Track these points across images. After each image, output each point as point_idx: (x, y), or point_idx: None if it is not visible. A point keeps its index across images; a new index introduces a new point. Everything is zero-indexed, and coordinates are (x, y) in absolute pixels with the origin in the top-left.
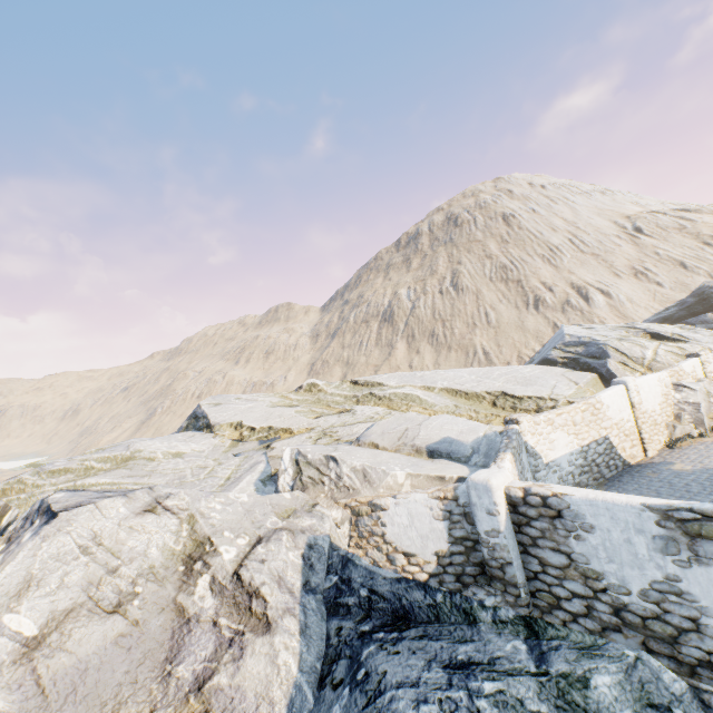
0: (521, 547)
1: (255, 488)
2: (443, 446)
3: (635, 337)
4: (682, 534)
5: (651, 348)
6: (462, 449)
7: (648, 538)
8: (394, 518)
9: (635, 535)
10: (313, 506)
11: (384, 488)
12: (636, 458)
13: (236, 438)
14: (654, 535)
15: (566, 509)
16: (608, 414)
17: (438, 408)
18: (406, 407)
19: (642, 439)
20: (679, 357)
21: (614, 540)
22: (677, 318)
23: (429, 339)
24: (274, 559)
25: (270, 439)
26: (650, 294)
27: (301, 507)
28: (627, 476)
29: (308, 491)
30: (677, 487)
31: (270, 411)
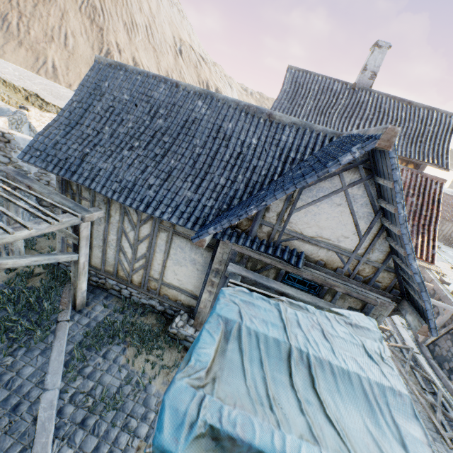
0: None
1: None
2: None
3: None
4: None
5: None
6: None
7: None
8: None
9: None
10: None
11: None
12: None
13: None
14: None
15: (13, 140)
16: None
17: None
18: None
19: None
20: None
21: None
22: None
23: None
24: None
25: None
26: None
27: None
28: None
29: None
30: None
31: None
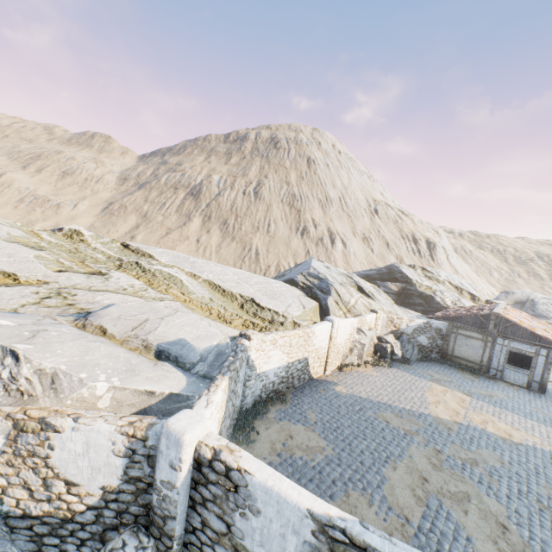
0: (192, 502)
1: None
2: (175, 348)
3: (350, 285)
4: (328, 549)
5: (355, 297)
6: (192, 355)
7: (300, 541)
8: (67, 443)
9: (291, 533)
10: None
11: (75, 400)
12: (318, 374)
13: None
14: (306, 540)
15: (244, 487)
16: (314, 342)
17: (195, 296)
18: (166, 287)
19: (327, 362)
20: (367, 309)
21: (272, 530)
22: (374, 278)
23: (221, 225)
24: None
25: None
26: (365, 255)
27: None
28: (308, 388)
29: None
30: (334, 407)
31: None
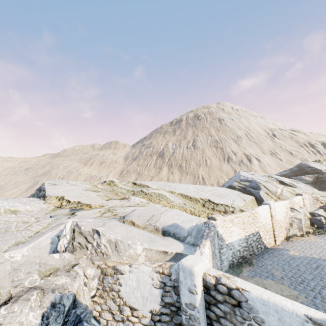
0: (209, 320)
1: (51, 241)
2: (172, 228)
3: (272, 181)
4: None
5: (280, 188)
6: (182, 232)
7: None
8: (128, 281)
9: None
10: (73, 266)
11: (127, 256)
12: (271, 244)
13: (58, 205)
14: None
15: (244, 302)
16: (260, 220)
17: (175, 203)
18: (158, 200)
19: (274, 234)
20: (292, 194)
21: None
22: (289, 175)
23: (178, 168)
24: (11, 322)
25: (77, 209)
26: (276, 163)
27: (63, 266)
28: (266, 254)
29: (75, 253)
30: (293, 266)
31: (82, 192)
